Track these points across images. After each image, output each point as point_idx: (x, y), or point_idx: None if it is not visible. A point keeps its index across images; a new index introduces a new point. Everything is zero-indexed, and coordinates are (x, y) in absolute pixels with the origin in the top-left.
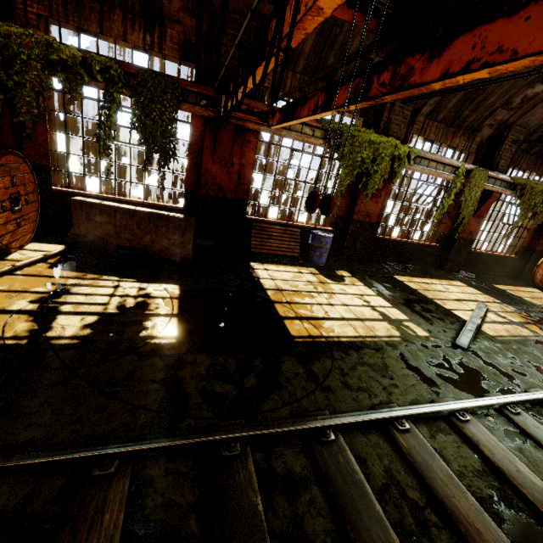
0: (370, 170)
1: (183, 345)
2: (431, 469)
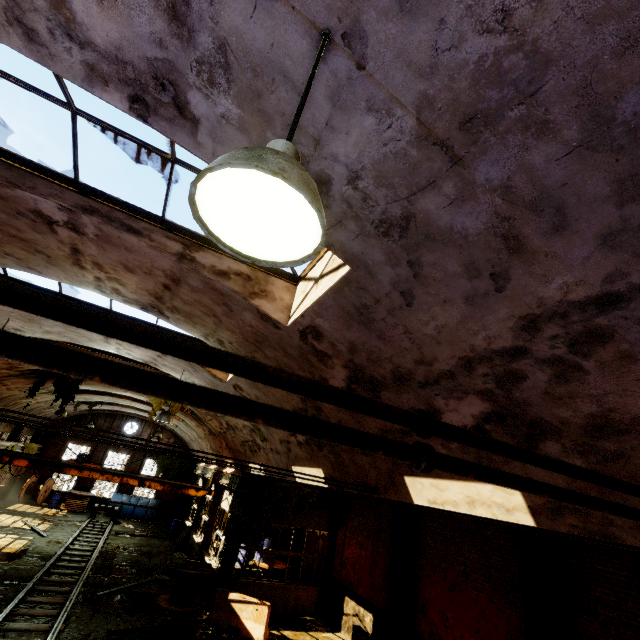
0: None
1: (5, 564)
2: (76, 553)
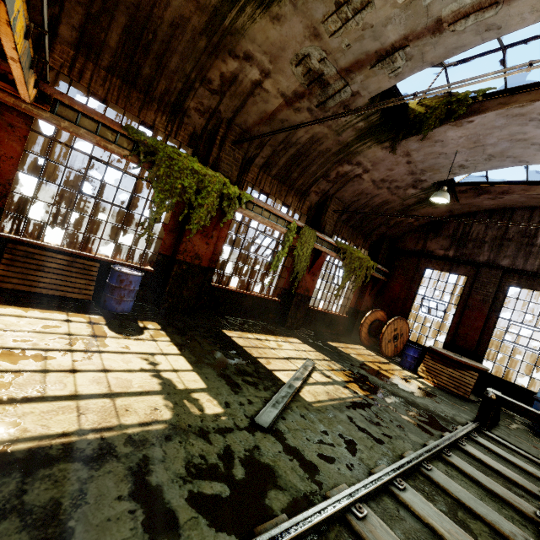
0: (193, 201)
1: None
2: None
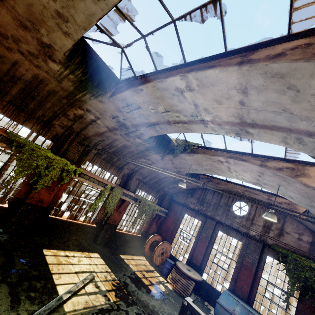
0: (42, 173)
1: None
2: None
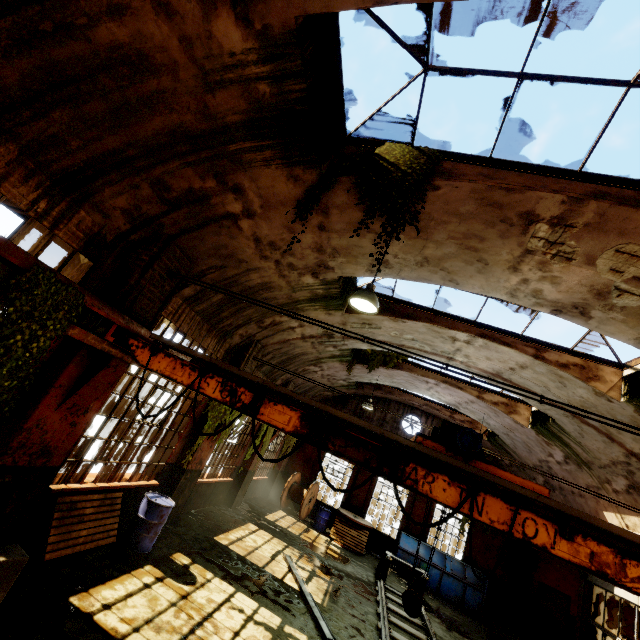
0: (227, 420)
1: None
2: None
